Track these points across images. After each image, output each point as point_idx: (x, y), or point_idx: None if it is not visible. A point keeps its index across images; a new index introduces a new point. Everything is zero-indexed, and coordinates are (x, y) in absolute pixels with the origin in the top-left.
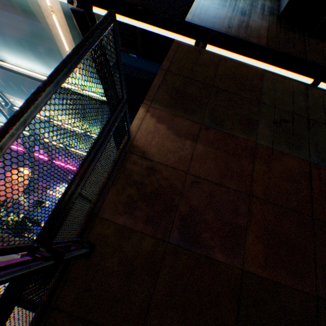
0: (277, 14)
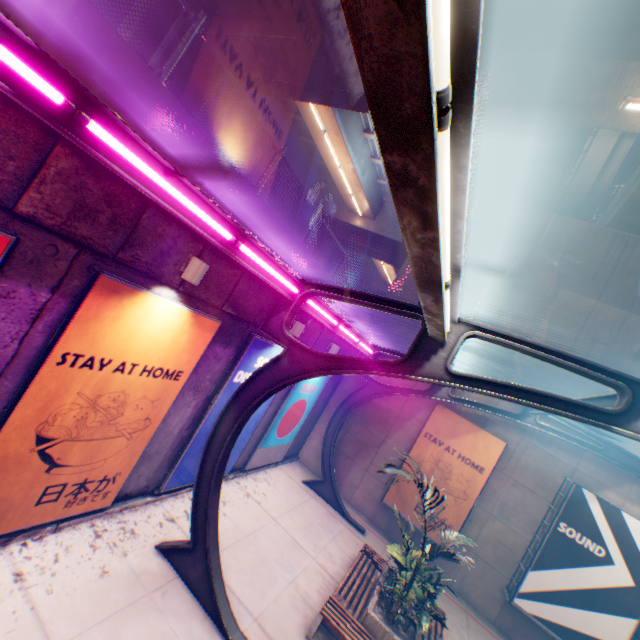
0: None
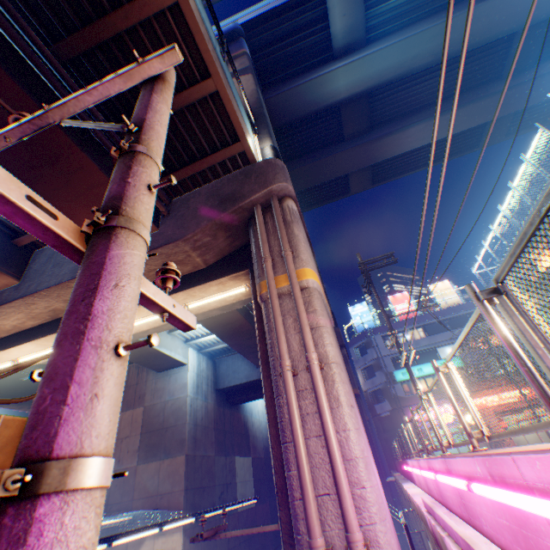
0: (216, 387)
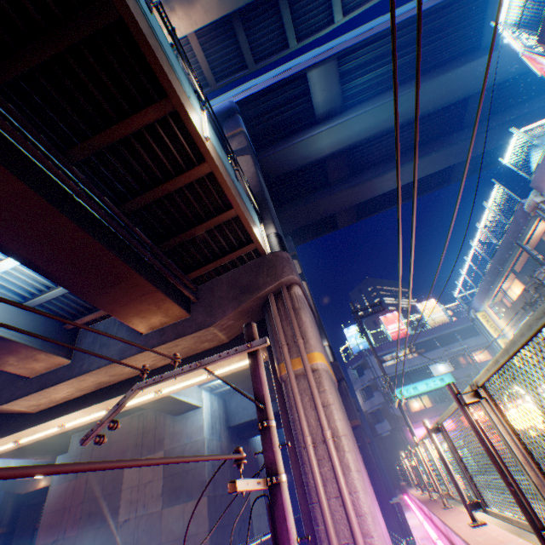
0: (228, 424)
